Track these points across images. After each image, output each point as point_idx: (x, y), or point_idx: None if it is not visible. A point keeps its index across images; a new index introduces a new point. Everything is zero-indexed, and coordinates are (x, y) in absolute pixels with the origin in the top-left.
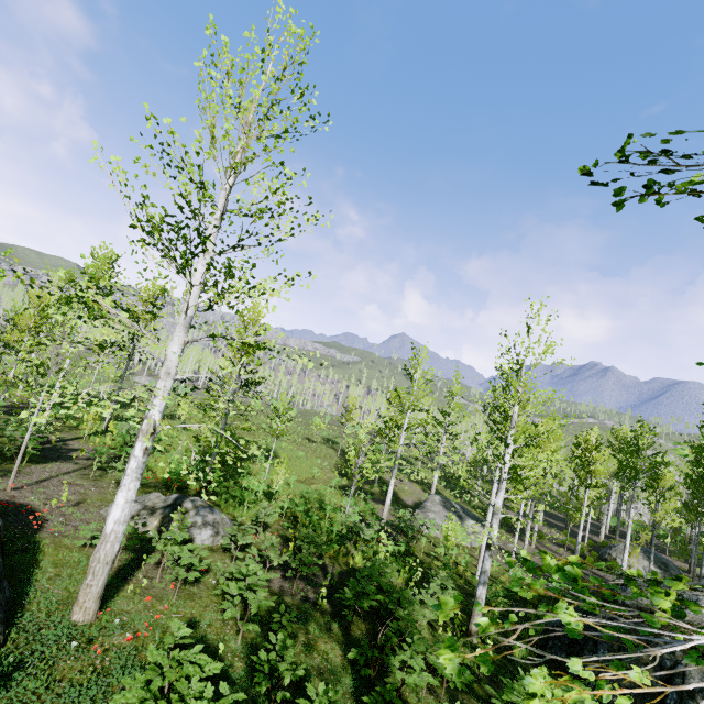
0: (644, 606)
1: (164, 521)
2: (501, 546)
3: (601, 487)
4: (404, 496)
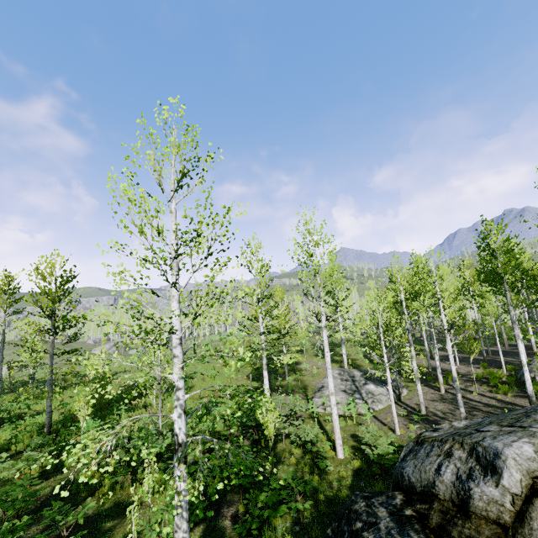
0: (426, 484)
1: None
2: (405, 401)
3: (452, 307)
4: (316, 380)
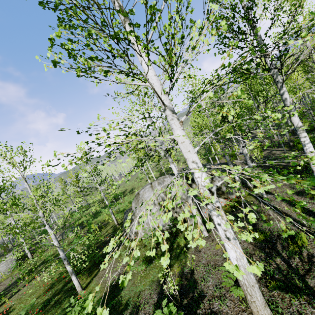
0: None
1: (62, 236)
2: None
3: None
4: None
